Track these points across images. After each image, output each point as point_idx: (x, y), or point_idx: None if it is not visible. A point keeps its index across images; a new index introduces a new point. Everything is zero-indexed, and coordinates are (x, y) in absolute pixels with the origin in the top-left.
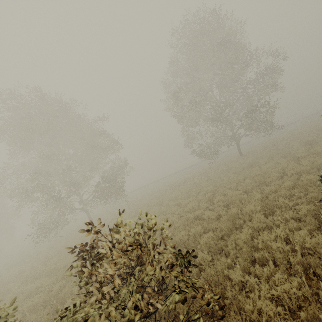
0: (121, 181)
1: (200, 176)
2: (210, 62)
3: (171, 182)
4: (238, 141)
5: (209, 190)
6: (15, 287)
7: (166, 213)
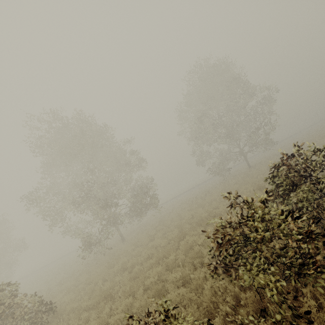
0: (153, 194)
1: (222, 185)
2: (219, 93)
3: (189, 197)
4: (246, 155)
5: (246, 187)
6: (99, 284)
7: (218, 207)
